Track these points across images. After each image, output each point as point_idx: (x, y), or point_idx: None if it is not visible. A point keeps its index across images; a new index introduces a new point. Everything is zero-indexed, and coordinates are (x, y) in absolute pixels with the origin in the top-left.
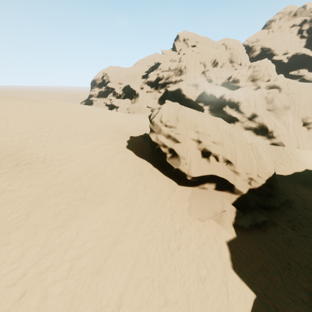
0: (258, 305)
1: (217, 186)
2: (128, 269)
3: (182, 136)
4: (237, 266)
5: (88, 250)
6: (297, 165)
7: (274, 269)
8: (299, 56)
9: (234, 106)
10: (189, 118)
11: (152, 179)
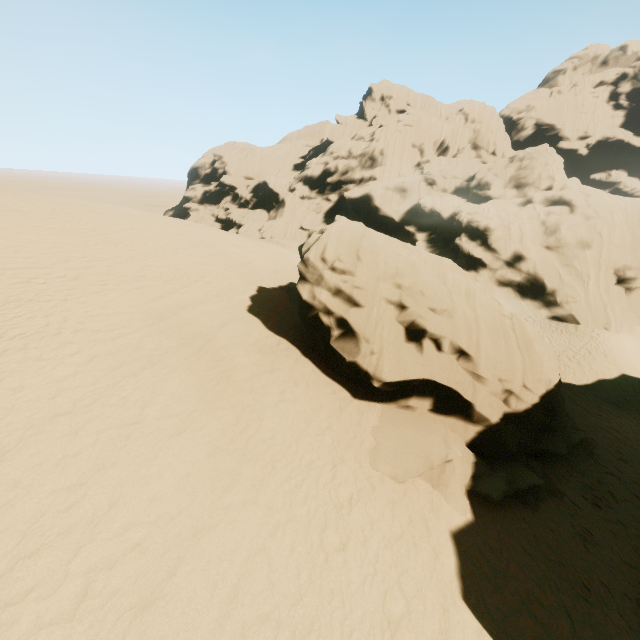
0: None
1: (437, 404)
2: (223, 597)
3: (365, 292)
4: (474, 592)
5: (132, 547)
6: (604, 365)
7: (555, 601)
8: (610, 144)
9: (479, 236)
10: (384, 256)
11: (297, 383)
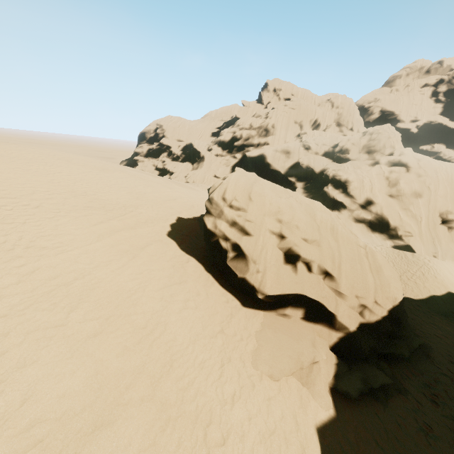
0: None
1: (307, 314)
2: None
3: (254, 225)
4: None
5: (34, 443)
6: (435, 284)
7: None
8: (433, 125)
9: (341, 186)
10: (269, 198)
11: (198, 293)
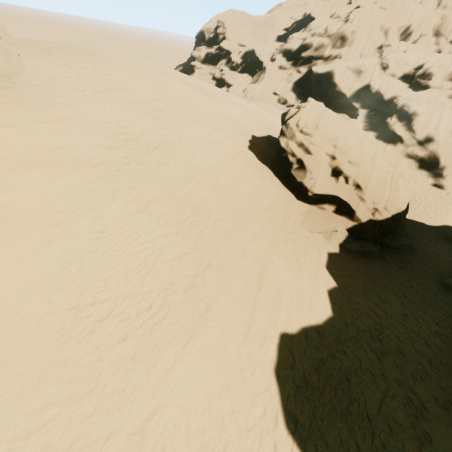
0: (337, 290)
1: (337, 209)
2: (249, 239)
3: (316, 147)
4: (330, 268)
5: (223, 219)
6: None
7: (362, 281)
8: None
9: (406, 118)
10: (331, 128)
11: (272, 187)
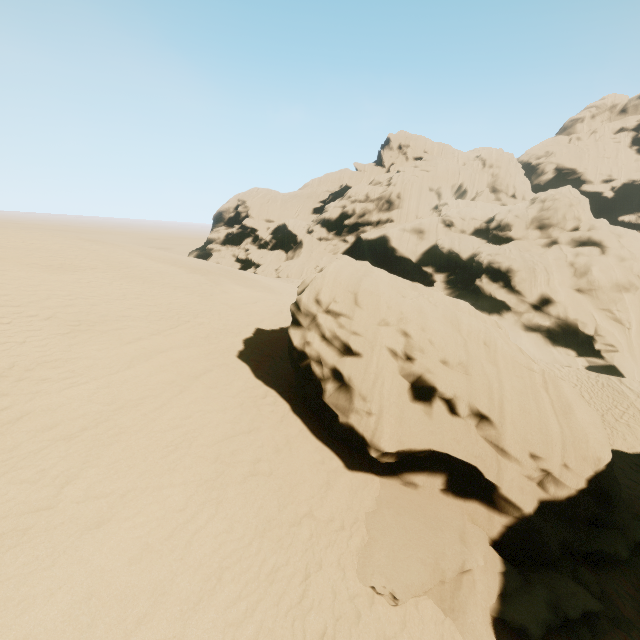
0: None
1: (451, 483)
2: None
3: (364, 340)
4: None
5: None
6: None
7: None
8: (637, 186)
9: (501, 278)
10: (386, 298)
11: (277, 448)
